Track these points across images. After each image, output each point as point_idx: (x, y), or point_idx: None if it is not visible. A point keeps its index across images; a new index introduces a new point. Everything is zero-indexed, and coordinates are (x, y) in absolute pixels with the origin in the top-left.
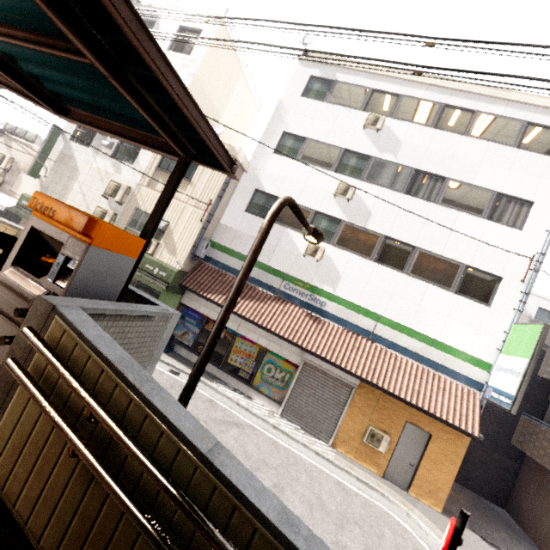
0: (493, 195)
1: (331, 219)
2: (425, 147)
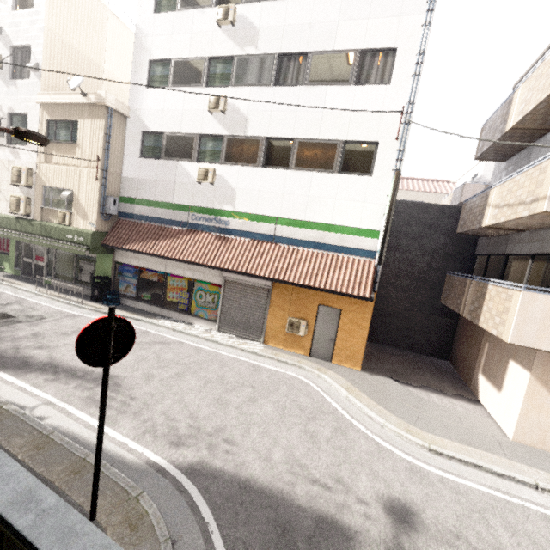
0: (356, 55)
1: (215, 138)
2: (282, 25)
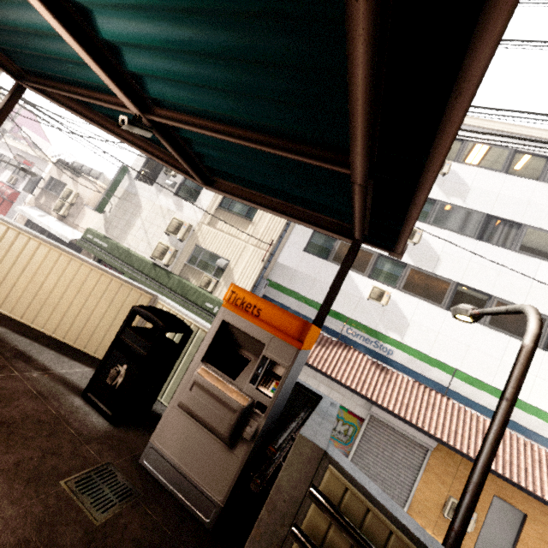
0: None
1: (395, 262)
2: (497, 192)
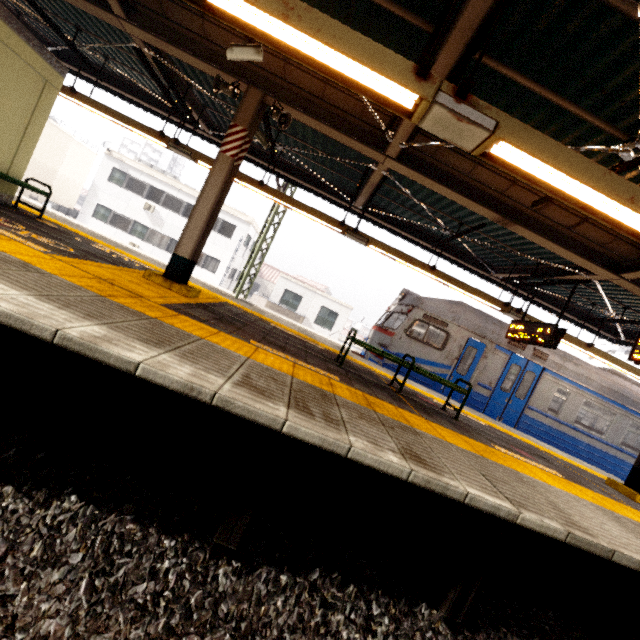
0: (205, 256)
1: None
2: (176, 226)
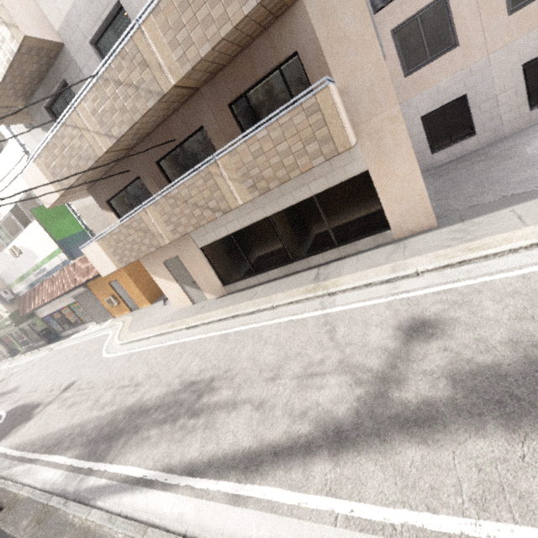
0: None
1: None
2: None
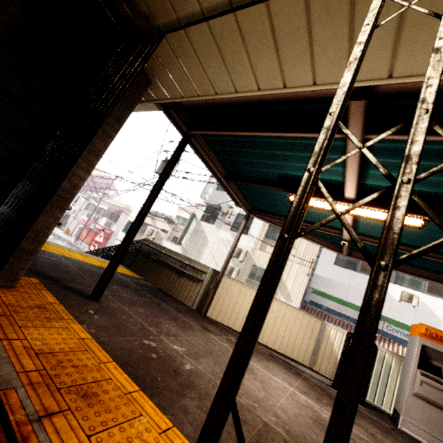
0: None
1: None
2: None
